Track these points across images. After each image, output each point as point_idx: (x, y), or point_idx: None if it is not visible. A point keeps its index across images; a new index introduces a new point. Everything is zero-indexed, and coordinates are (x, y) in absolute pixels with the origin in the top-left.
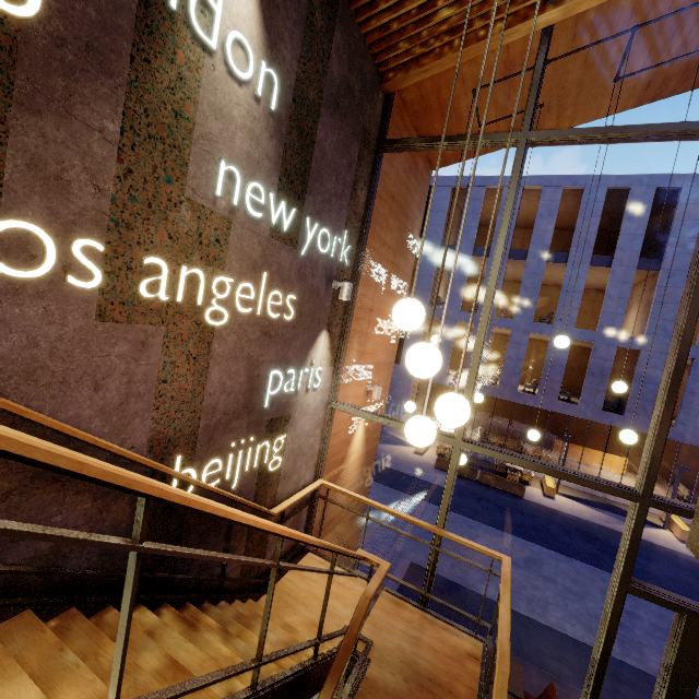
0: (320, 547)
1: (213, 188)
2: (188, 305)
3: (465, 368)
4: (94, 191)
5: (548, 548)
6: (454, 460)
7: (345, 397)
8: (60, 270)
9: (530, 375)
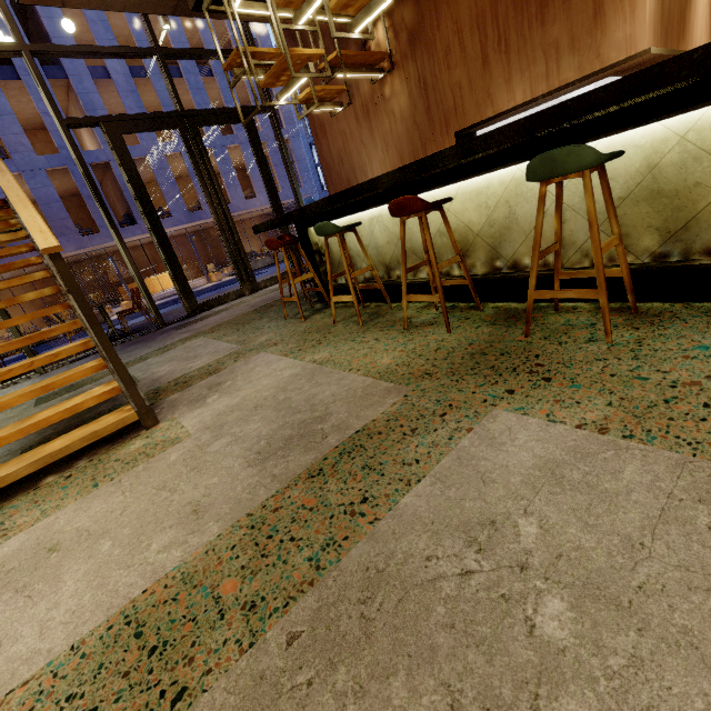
0: None
1: None
2: None
3: None
4: None
5: (140, 317)
6: None
7: None
8: None
9: None
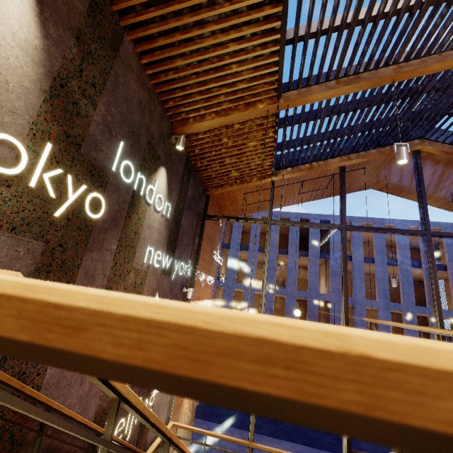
0: None
1: (143, 259)
2: None
3: None
4: (103, 277)
5: (306, 445)
6: None
7: None
8: None
9: None
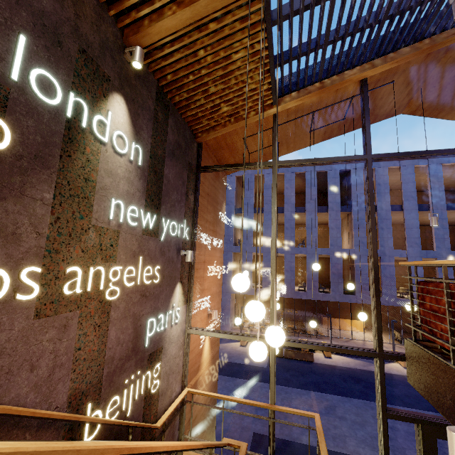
0: (203, 448)
1: (108, 215)
2: (94, 291)
3: (262, 281)
4: (36, 236)
5: (336, 395)
6: (273, 353)
7: (195, 322)
8: (11, 292)
9: (300, 278)
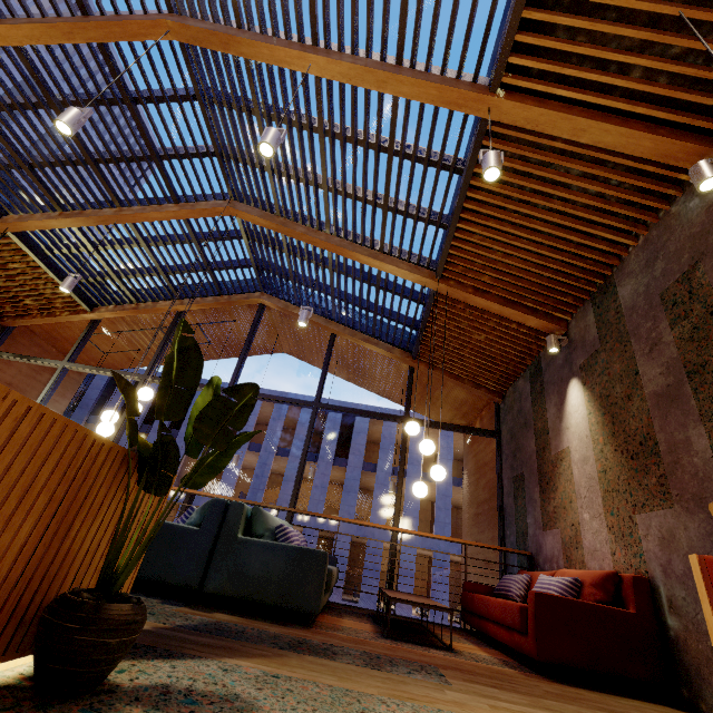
0: None
1: None
2: None
3: None
4: None
5: None
6: None
7: None
8: None
9: None
